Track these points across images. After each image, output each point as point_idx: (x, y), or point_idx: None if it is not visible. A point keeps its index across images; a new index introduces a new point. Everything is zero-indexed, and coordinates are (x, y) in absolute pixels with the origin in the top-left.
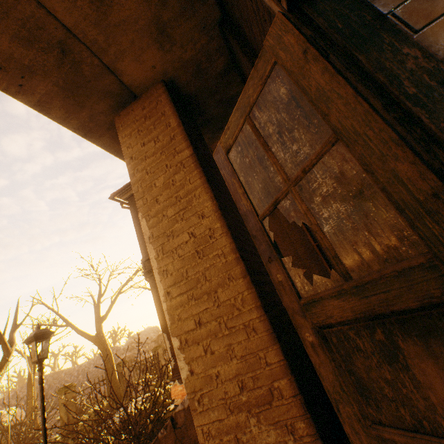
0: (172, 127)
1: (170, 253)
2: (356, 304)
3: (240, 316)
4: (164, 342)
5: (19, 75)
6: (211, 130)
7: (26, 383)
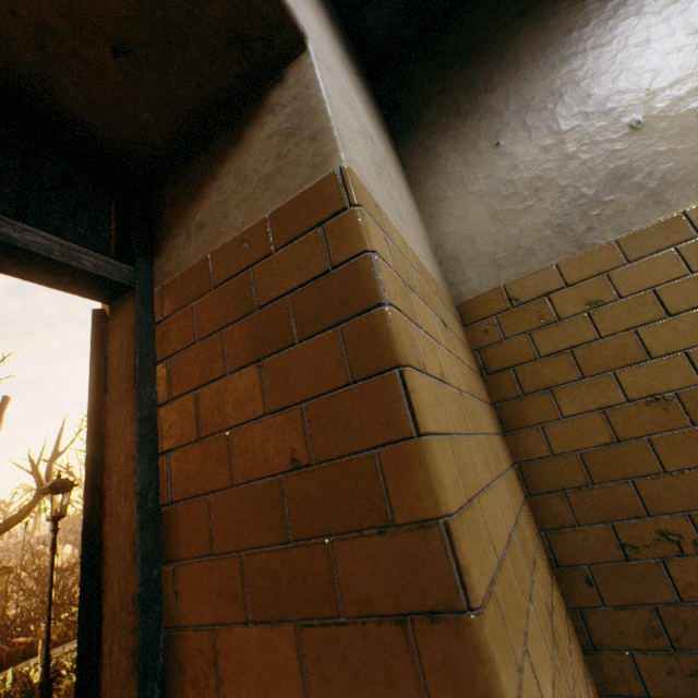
0: None
1: None
2: None
3: None
4: None
5: None
6: None
7: None
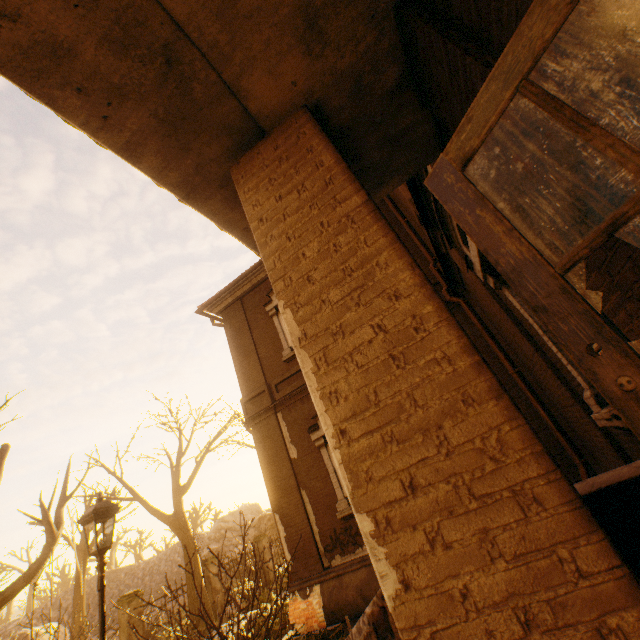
0: (326, 166)
1: (340, 362)
2: None
3: (499, 472)
4: (268, 528)
5: (104, 101)
6: (366, 187)
7: (71, 587)
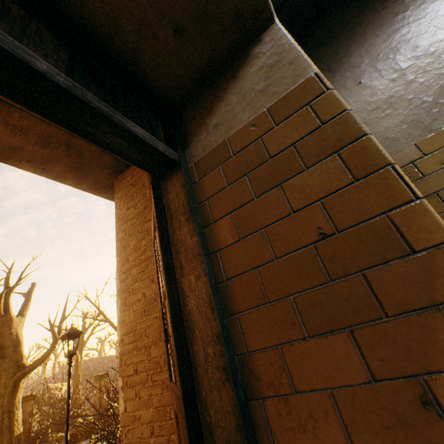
0: (147, 197)
1: (129, 307)
2: (176, 403)
3: (161, 372)
4: None
5: (41, 163)
6: None
7: None
